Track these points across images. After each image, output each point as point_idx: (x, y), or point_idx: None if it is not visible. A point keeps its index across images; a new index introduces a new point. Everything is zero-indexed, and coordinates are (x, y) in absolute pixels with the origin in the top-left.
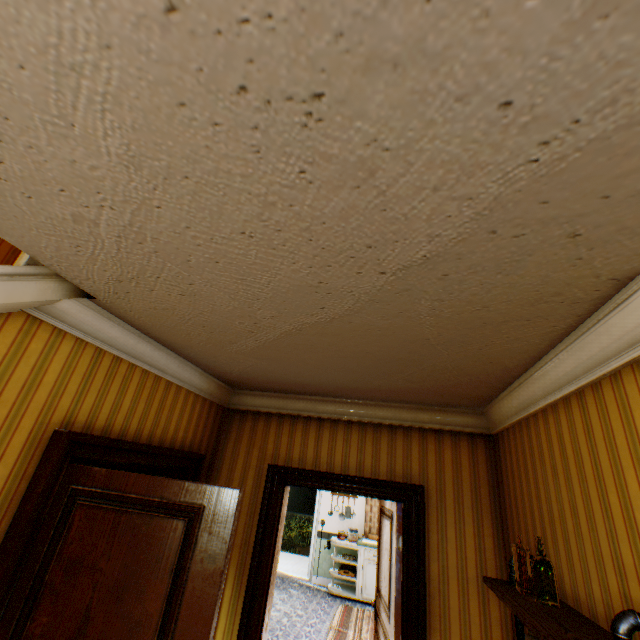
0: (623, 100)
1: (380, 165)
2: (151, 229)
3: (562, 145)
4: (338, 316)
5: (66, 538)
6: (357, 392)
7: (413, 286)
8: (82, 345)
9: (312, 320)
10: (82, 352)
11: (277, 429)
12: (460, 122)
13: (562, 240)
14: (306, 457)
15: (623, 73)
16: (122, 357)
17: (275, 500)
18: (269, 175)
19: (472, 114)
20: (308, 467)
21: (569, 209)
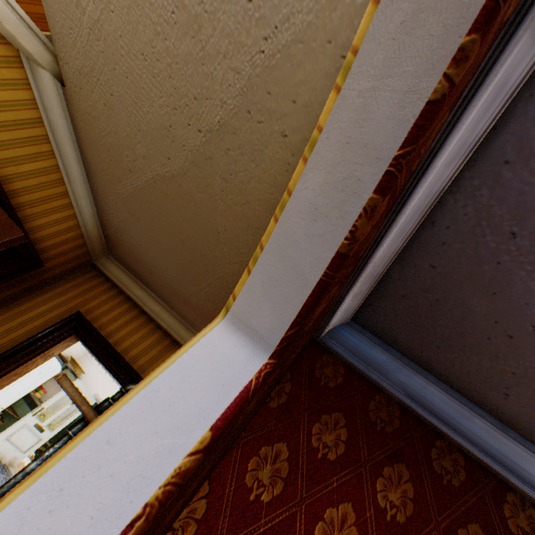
0: (292, 20)
1: (204, 24)
2: (106, 30)
3: (273, 45)
4: (176, 174)
5: None
6: (178, 300)
7: (214, 155)
8: (34, 106)
9: (163, 172)
10: (30, 109)
11: (110, 297)
12: (234, 6)
13: (280, 138)
14: (108, 326)
15: (290, 1)
16: (51, 141)
17: (57, 335)
18: (161, 9)
19: (238, 2)
20: (102, 333)
21: (280, 106)
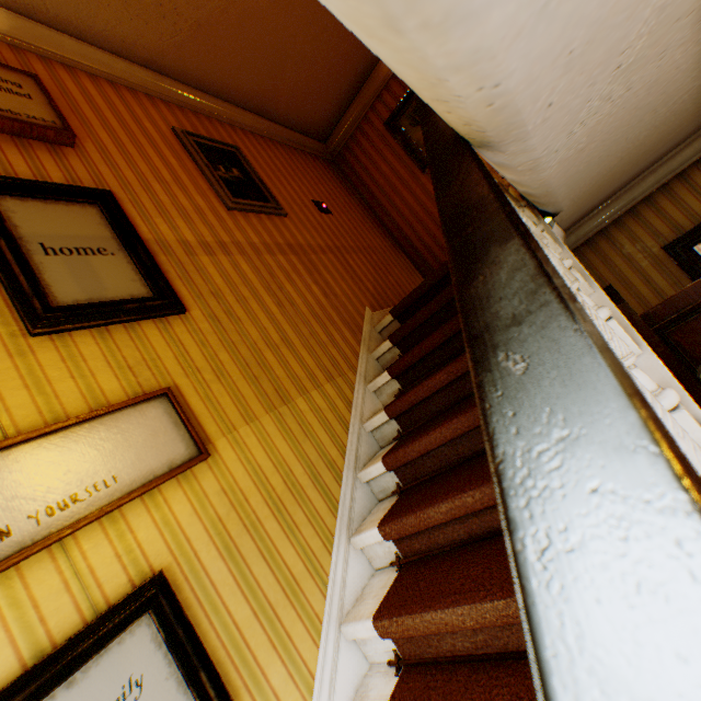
0: None
1: None
2: None
3: None
4: None
5: (683, 353)
6: None
7: None
8: None
9: None
10: None
11: (637, 223)
12: None
13: None
14: (694, 213)
15: None
16: None
17: (696, 264)
18: None
19: None
20: None
21: None
